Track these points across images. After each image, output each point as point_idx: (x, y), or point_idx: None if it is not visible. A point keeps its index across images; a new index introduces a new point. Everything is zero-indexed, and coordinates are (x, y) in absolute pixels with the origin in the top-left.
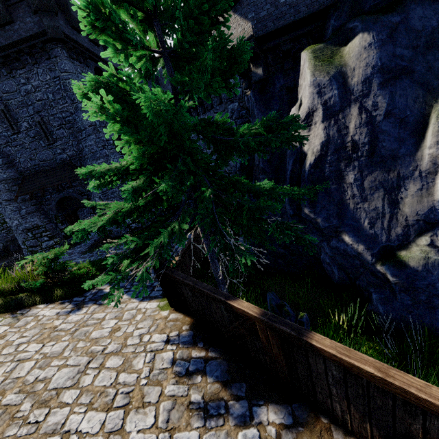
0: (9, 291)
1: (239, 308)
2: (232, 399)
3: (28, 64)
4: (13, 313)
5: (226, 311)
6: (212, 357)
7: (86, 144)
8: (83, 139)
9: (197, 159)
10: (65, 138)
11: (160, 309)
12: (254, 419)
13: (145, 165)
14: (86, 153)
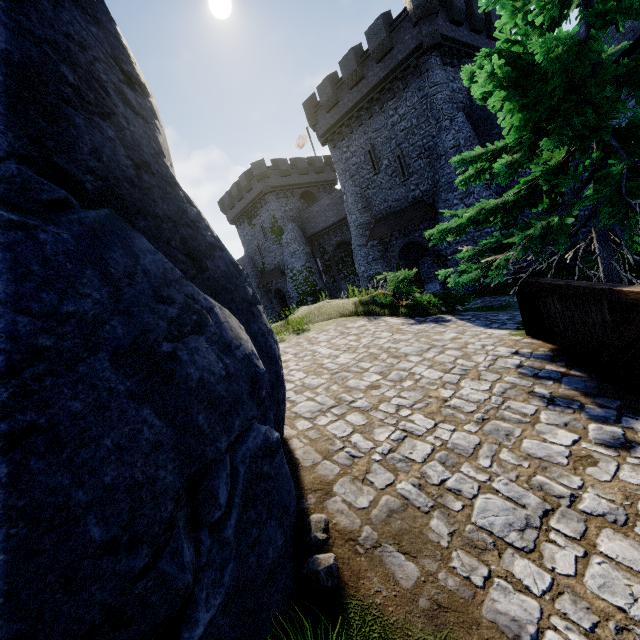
0: (366, 302)
1: (630, 291)
2: (593, 405)
3: (399, 91)
4: (369, 316)
5: (611, 313)
6: (575, 375)
7: (444, 173)
8: (441, 167)
9: (605, 112)
10: (421, 171)
11: (511, 335)
12: (621, 424)
13: (526, 137)
14: (442, 185)
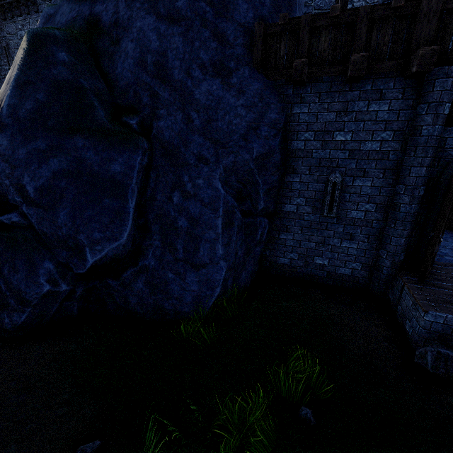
0: None
1: None
2: None
3: (25, 13)
4: None
5: None
6: None
7: None
8: None
9: None
10: None
11: None
12: None
13: None
14: None
